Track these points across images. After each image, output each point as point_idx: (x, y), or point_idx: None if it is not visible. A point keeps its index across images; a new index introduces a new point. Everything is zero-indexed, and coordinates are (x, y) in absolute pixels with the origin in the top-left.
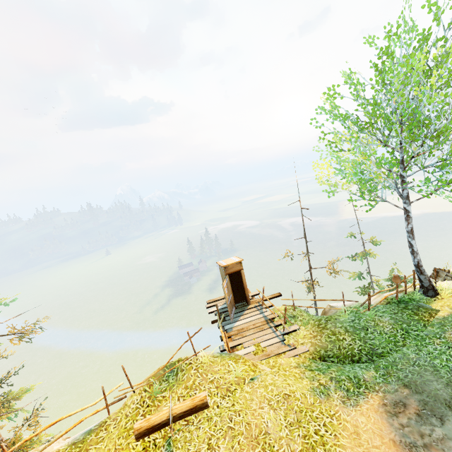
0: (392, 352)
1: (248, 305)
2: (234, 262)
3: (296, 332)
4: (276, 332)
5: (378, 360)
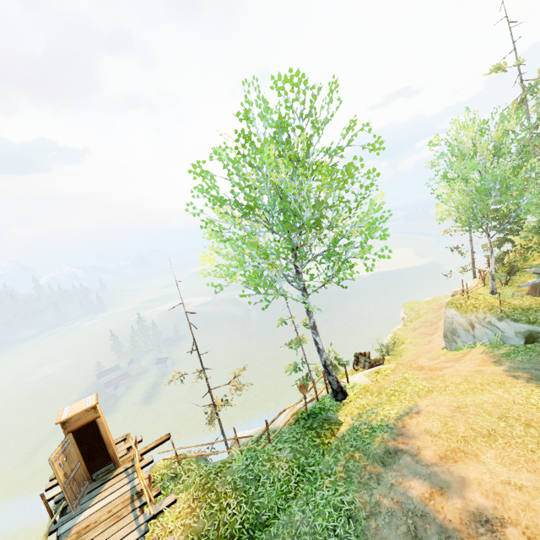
0: (279, 513)
1: (115, 469)
2: (80, 410)
3: (170, 509)
4: (139, 518)
5: (260, 536)
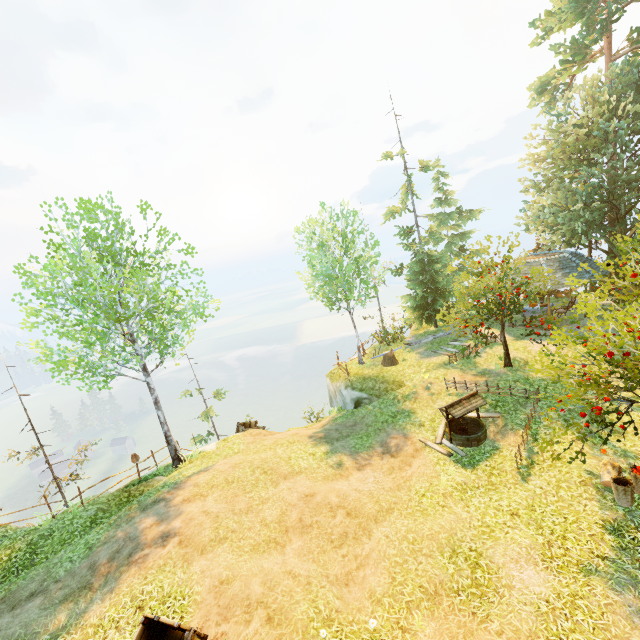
0: (51, 555)
1: None
2: None
3: None
4: None
5: (25, 572)
